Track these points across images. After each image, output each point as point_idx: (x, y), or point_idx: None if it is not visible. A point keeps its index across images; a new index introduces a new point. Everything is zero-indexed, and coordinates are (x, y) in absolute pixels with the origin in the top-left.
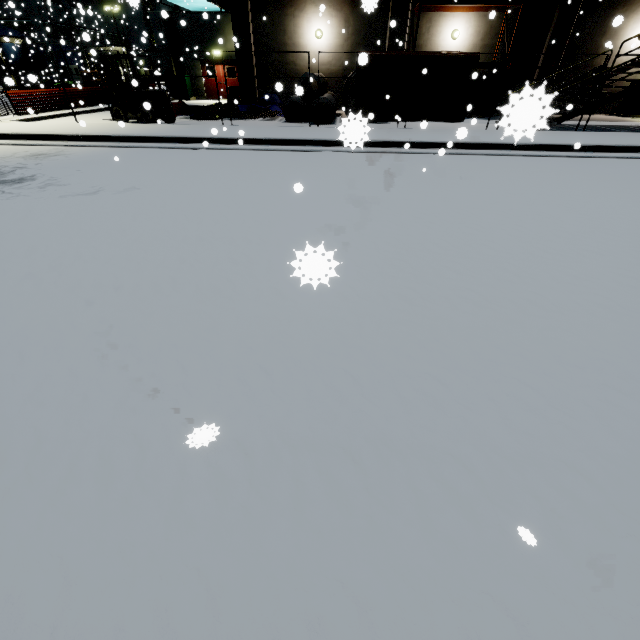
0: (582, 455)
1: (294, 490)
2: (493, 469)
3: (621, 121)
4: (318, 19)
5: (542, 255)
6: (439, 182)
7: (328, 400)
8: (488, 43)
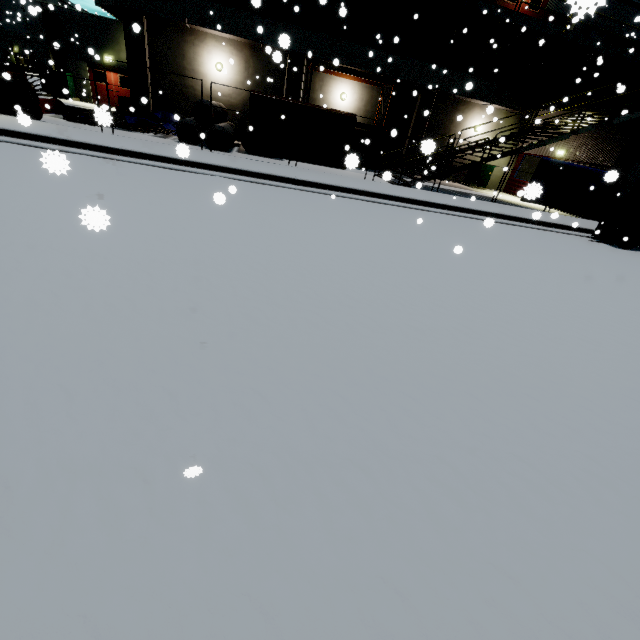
0: (367, 453)
1: (59, 522)
2: (288, 473)
3: (465, 189)
4: (219, 53)
5: (382, 286)
6: (314, 217)
7: (135, 419)
8: (370, 110)
